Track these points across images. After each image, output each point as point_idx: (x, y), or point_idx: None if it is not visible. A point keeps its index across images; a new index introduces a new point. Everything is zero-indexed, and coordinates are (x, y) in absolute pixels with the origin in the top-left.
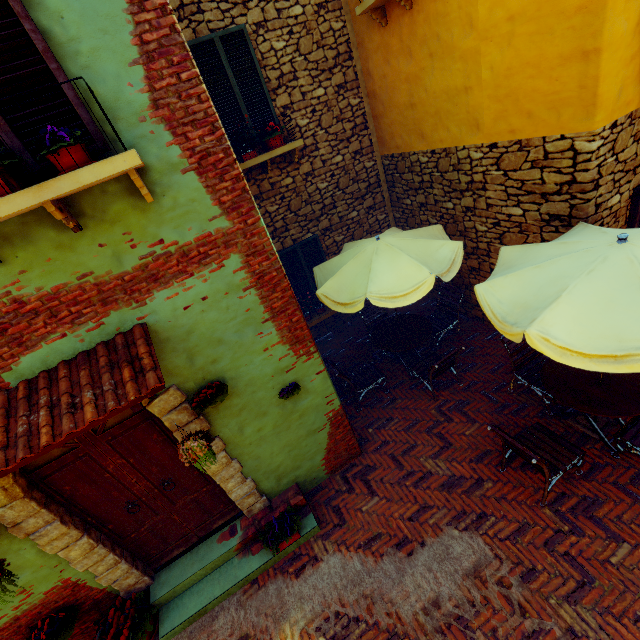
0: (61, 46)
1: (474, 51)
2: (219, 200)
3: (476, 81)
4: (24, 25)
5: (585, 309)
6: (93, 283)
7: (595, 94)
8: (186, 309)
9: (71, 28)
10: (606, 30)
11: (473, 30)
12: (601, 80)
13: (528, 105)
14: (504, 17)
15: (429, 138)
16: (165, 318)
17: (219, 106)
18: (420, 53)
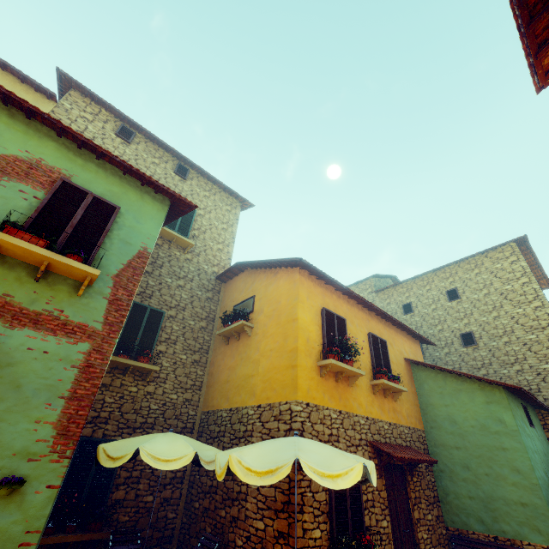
0: (105, 247)
1: (258, 360)
2: (107, 317)
3: (257, 372)
4: (102, 237)
5: (266, 451)
6: (6, 301)
7: (297, 383)
8: (29, 349)
9: (113, 247)
10: (298, 359)
11: (259, 352)
12: (298, 377)
13: (275, 385)
14: (269, 349)
15: (231, 400)
16: (11, 345)
17: (128, 329)
18: (238, 357)
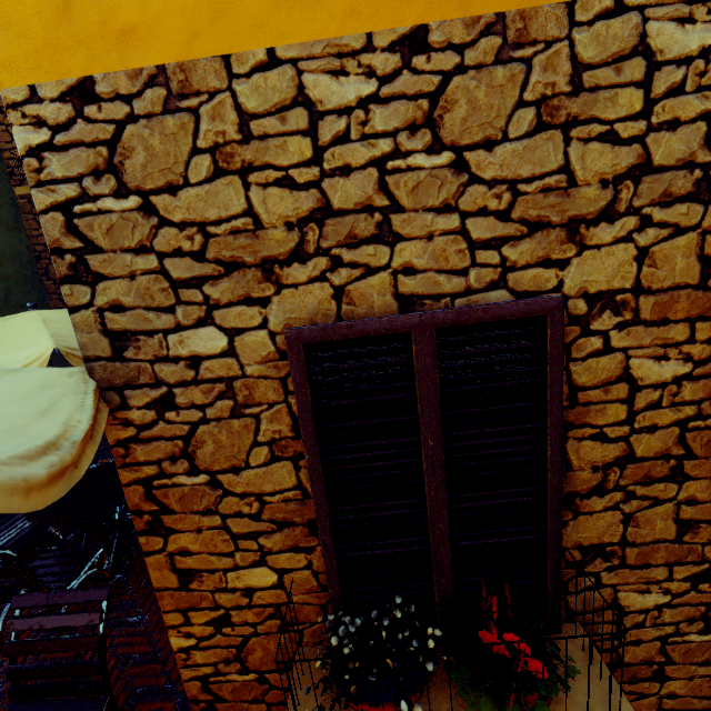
0: None
1: None
2: None
3: None
4: None
5: None
6: None
7: None
8: None
9: None
10: None
11: None
12: None
13: None
14: None
15: None
16: None
17: None
18: None
